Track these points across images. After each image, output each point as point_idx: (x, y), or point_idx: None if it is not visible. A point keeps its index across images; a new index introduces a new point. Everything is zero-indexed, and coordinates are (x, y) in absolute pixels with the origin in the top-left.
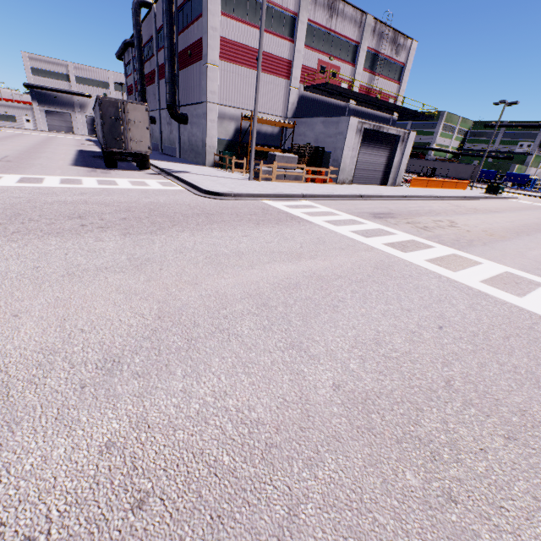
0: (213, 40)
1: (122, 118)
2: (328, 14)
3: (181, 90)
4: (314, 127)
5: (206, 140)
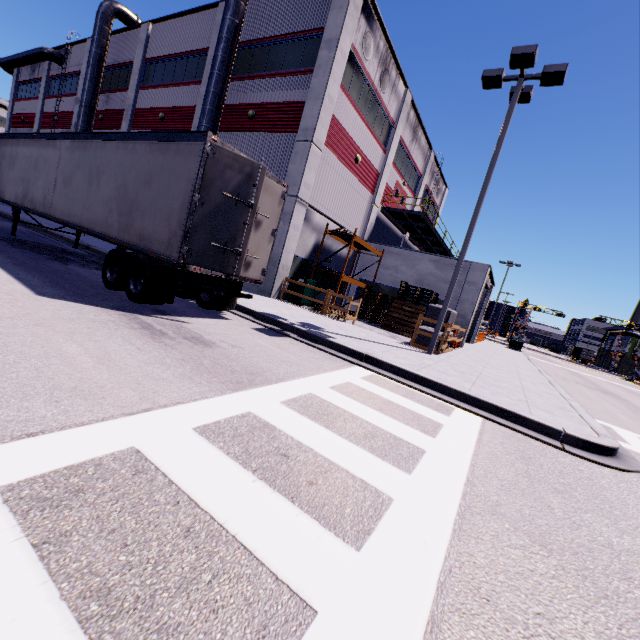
0: (325, 113)
1: (251, 203)
2: (411, 136)
3: None
4: (415, 263)
5: (281, 255)
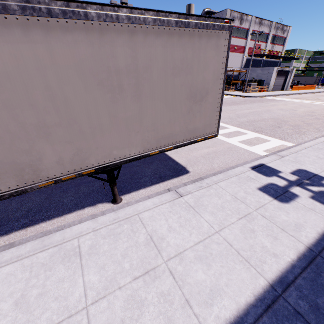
0: None
1: None
2: (259, 26)
3: None
4: (256, 71)
5: None
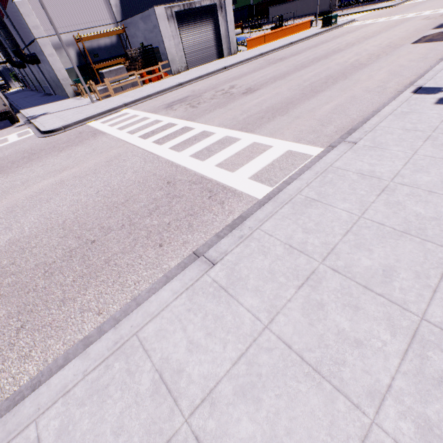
0: None
1: None
2: None
3: (18, 30)
4: (138, 26)
5: (56, 75)
